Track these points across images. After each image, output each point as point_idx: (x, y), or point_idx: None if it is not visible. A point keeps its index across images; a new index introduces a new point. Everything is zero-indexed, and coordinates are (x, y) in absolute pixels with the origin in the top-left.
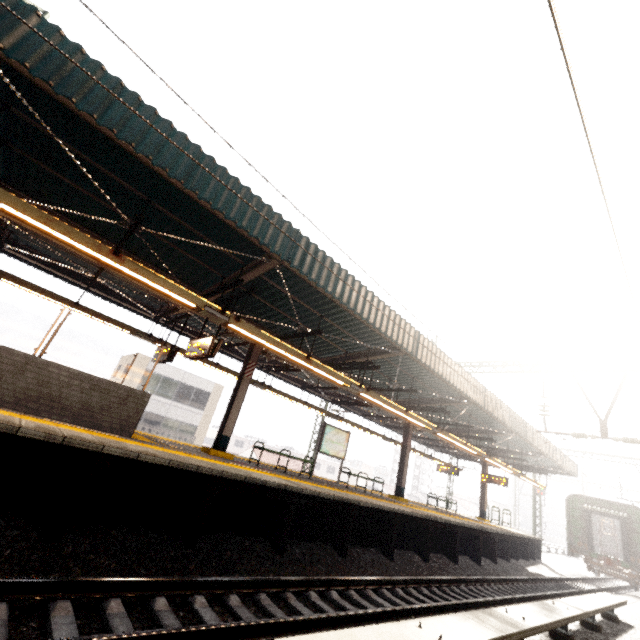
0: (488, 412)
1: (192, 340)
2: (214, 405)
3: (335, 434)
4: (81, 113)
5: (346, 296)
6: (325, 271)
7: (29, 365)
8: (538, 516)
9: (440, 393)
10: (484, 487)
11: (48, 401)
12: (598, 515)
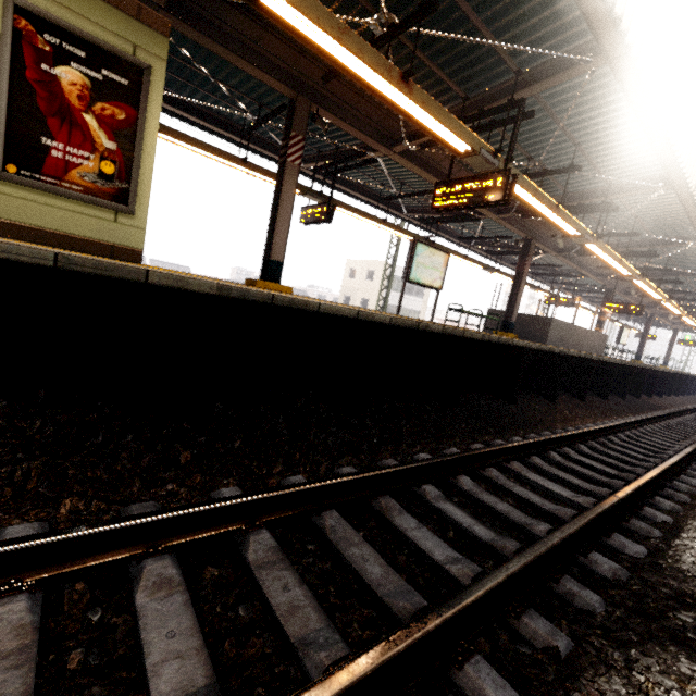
0: None
1: (611, 302)
2: (428, 294)
3: (625, 332)
4: None
5: None
6: None
7: (591, 335)
8: (690, 360)
9: None
10: (671, 347)
11: (592, 347)
12: None
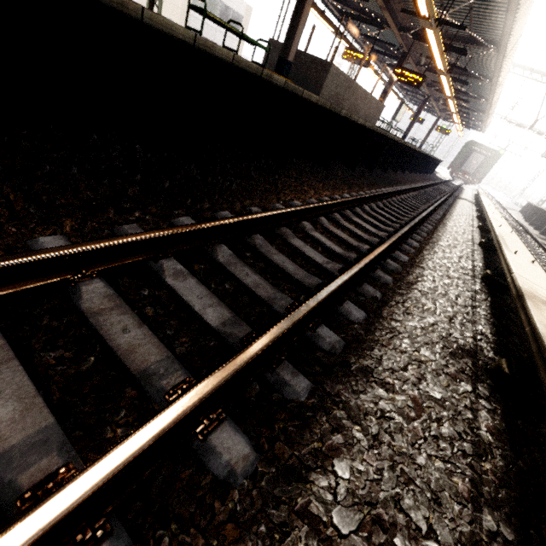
0: (488, 107)
1: (400, 67)
2: (245, 31)
3: (403, 109)
4: (511, 8)
5: (505, 66)
6: (510, 54)
7: (370, 100)
8: (437, 147)
9: (472, 91)
10: (430, 132)
11: (367, 116)
12: (476, 153)
